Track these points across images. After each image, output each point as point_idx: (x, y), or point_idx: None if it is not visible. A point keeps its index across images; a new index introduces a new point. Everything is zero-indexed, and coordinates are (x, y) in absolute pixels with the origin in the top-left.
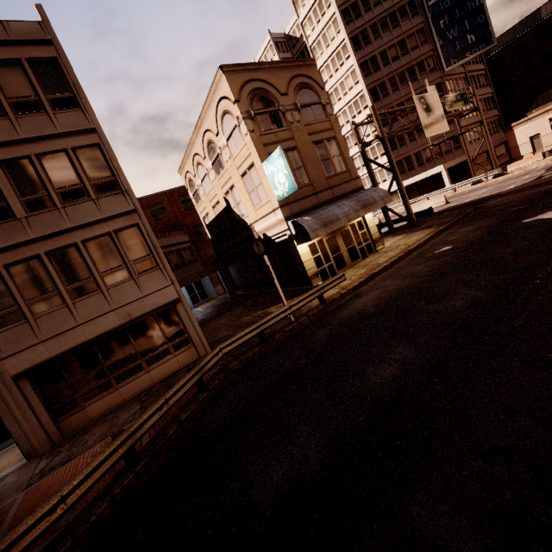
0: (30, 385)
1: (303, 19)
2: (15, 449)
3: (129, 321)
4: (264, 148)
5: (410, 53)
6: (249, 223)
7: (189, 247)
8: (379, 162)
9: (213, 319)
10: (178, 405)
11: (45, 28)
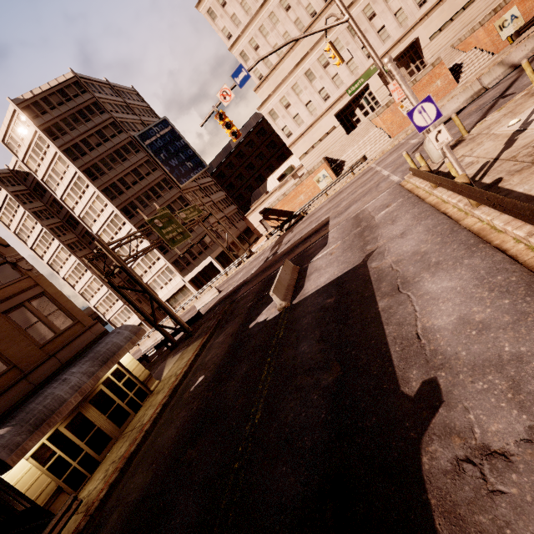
0: None
1: (23, 157)
2: None
3: None
4: None
5: (147, 178)
6: None
7: None
8: (158, 266)
9: None
10: None
11: None
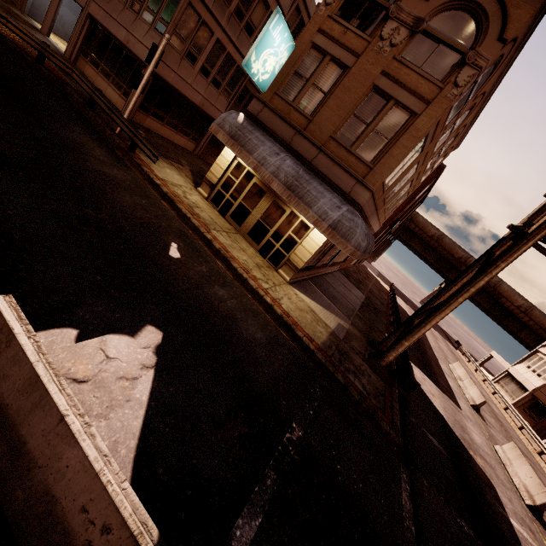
0: (88, 26)
1: None
2: None
3: (125, 45)
4: (315, 33)
5: None
6: None
7: None
8: None
9: None
10: (34, 56)
11: None
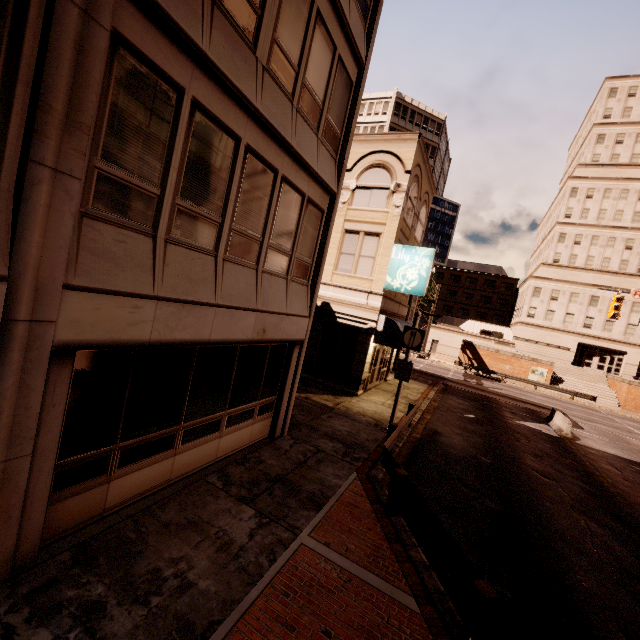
0: (67, 386)
1: None
2: None
3: (259, 340)
4: (399, 231)
5: None
6: None
7: None
8: None
9: None
10: (375, 531)
11: None
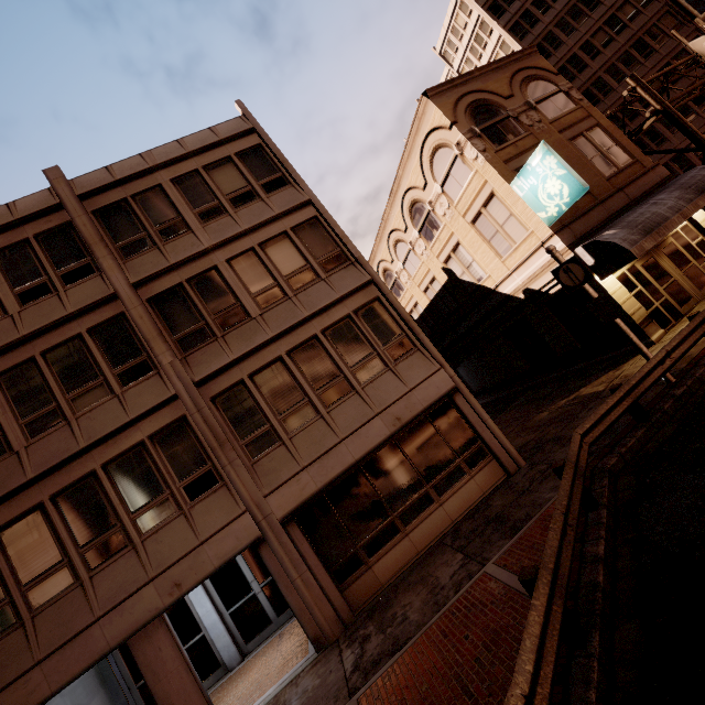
0: (301, 533)
1: (458, 66)
2: (283, 639)
3: (400, 428)
4: (505, 166)
5: (630, 26)
6: (494, 286)
7: None
8: None
9: None
10: None
11: (246, 120)
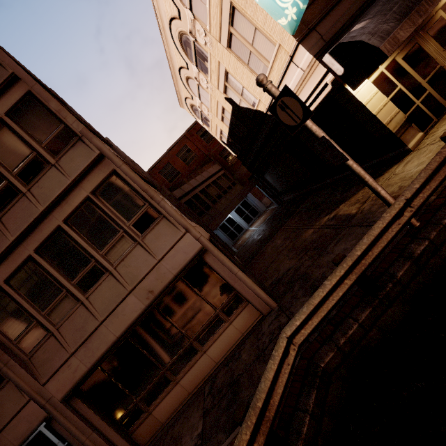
0: (83, 404)
1: None
2: None
3: (154, 299)
4: None
5: None
6: (265, 109)
7: (223, 174)
8: None
9: (268, 240)
10: None
11: None
